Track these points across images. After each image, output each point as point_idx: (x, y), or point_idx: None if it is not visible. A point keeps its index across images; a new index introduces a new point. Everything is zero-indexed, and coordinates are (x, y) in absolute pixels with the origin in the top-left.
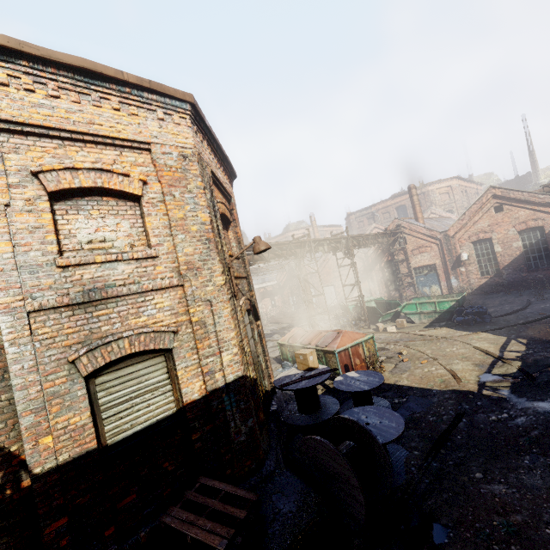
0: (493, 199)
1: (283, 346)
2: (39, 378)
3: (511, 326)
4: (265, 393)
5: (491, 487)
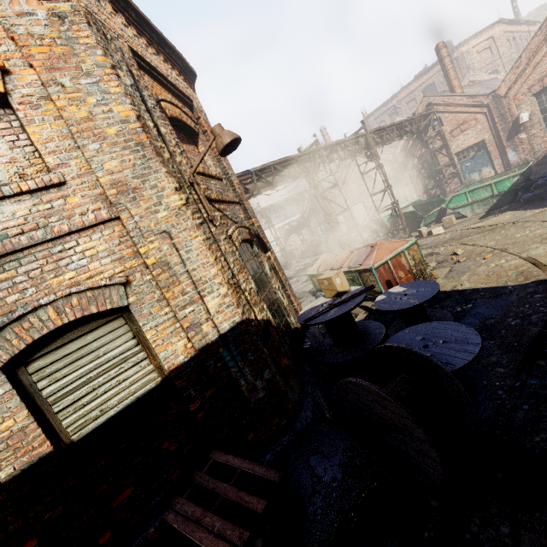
0: None
1: (313, 277)
2: None
3: None
4: (294, 331)
5: None
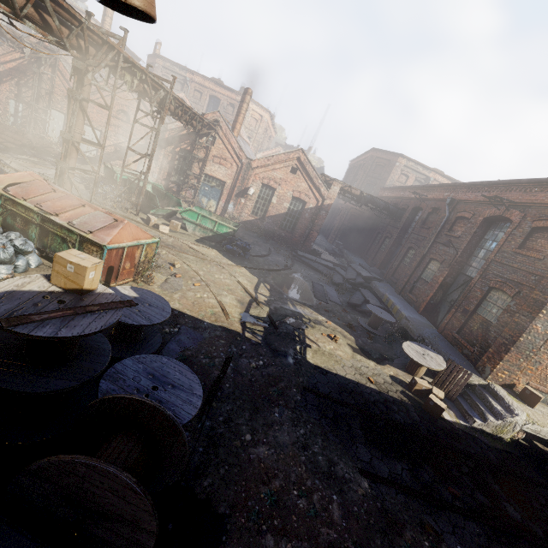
0: (296, 161)
1: None
2: None
3: (262, 270)
4: None
5: (258, 451)
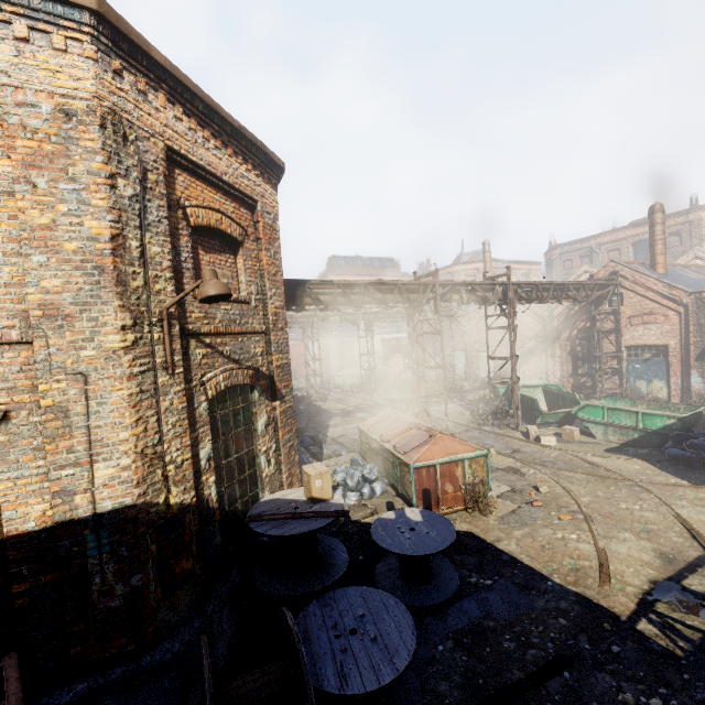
0: None
1: (362, 433)
2: None
3: None
4: None
5: None
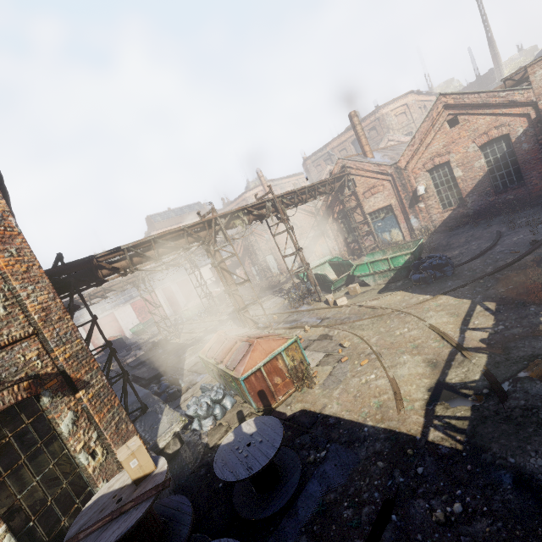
0: (445, 111)
1: (204, 360)
2: None
3: (477, 281)
4: None
5: None
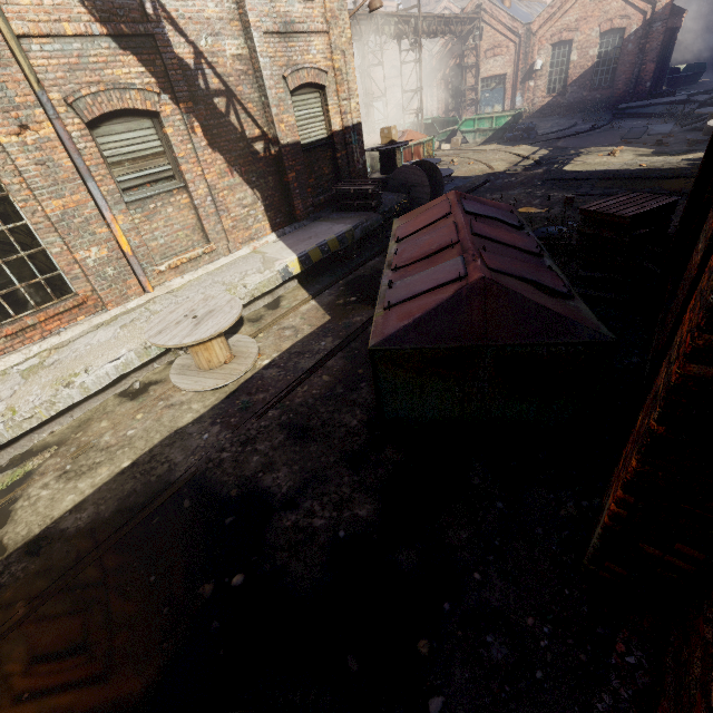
0: None
1: None
2: (274, 85)
3: (548, 141)
4: None
5: (492, 196)
